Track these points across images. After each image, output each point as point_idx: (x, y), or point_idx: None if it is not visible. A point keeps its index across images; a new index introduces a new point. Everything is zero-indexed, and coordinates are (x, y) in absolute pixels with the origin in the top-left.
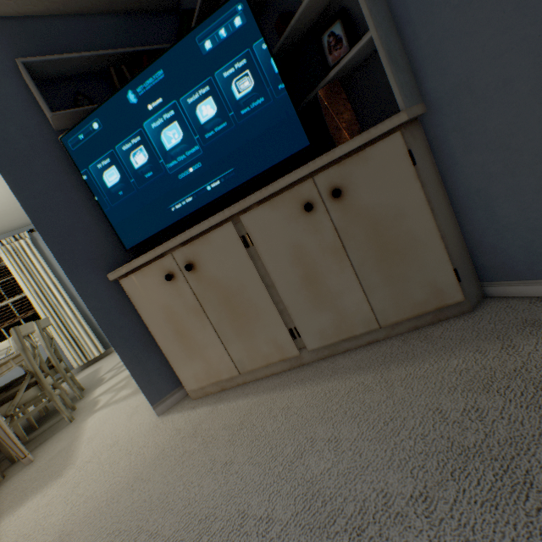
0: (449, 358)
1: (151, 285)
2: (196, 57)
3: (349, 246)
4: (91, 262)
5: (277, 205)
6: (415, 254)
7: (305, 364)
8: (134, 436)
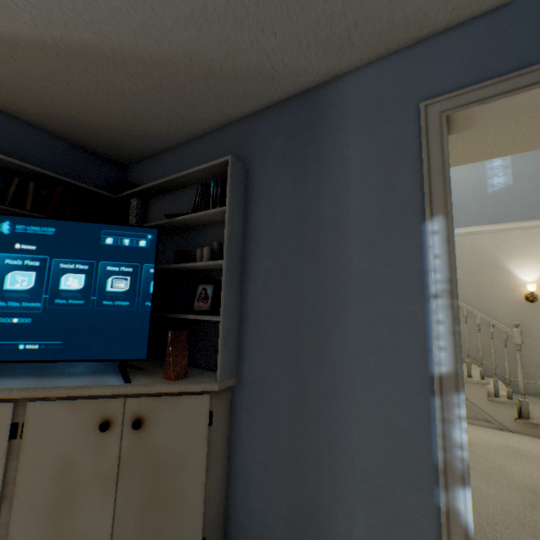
0: None
1: None
2: (94, 240)
3: (124, 479)
4: None
5: (77, 407)
6: (178, 511)
7: None
8: None
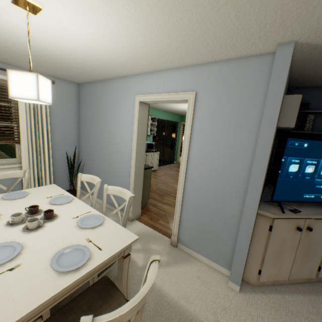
0: None
1: (286, 227)
2: None
3: None
4: (259, 199)
5: None
6: None
7: (310, 281)
8: (237, 305)
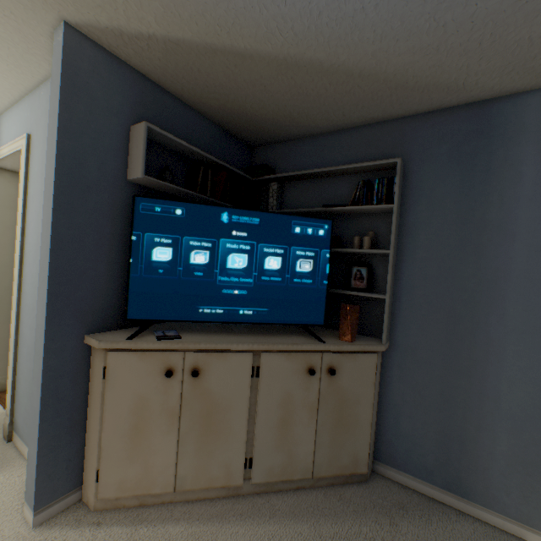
0: (360, 523)
1: (141, 371)
2: (286, 229)
3: (321, 408)
4: (80, 313)
5: (292, 358)
6: (355, 430)
7: (240, 495)
8: None
